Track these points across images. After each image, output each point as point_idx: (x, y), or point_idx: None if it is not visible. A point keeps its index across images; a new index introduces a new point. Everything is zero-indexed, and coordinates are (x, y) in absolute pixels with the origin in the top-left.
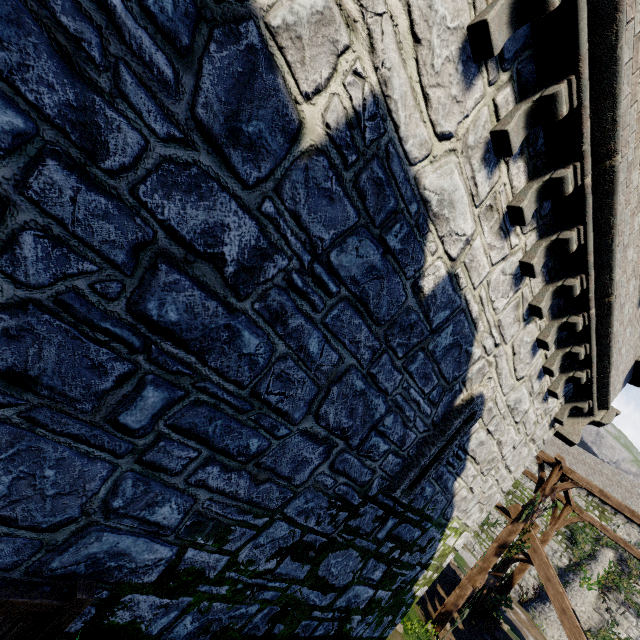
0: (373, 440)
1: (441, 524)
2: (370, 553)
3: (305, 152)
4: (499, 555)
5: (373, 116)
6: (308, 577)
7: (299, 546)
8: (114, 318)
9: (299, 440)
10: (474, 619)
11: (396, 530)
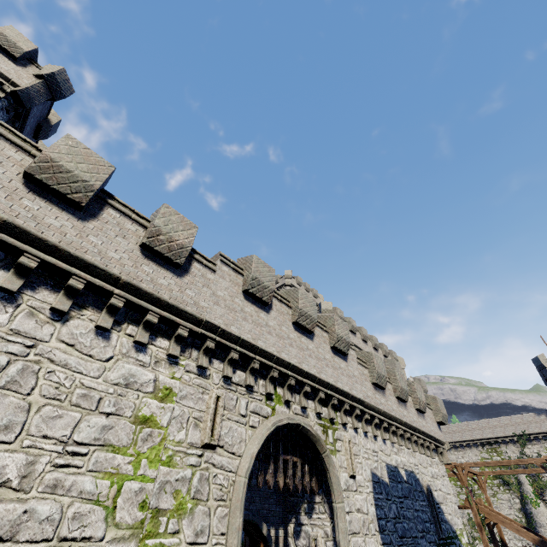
0: (426, 525)
1: (456, 536)
2: None
3: (389, 485)
4: (483, 532)
5: (387, 467)
6: None
7: None
8: (399, 541)
9: (421, 541)
10: None
11: None
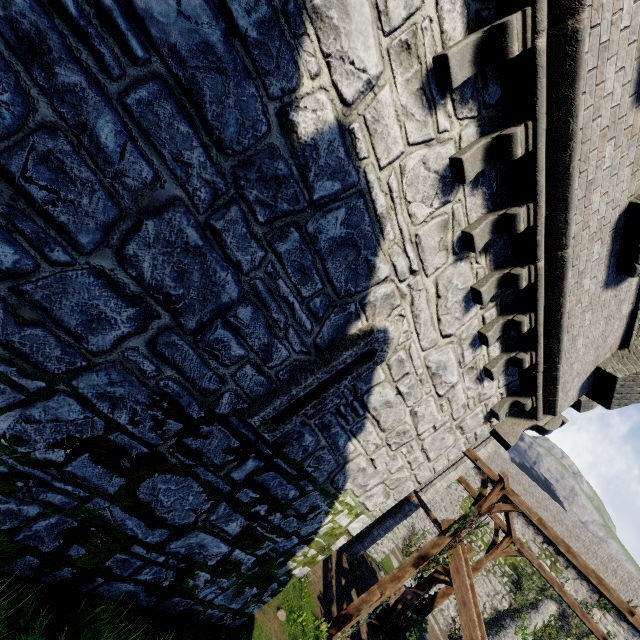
0: (220, 333)
1: (329, 493)
2: (221, 495)
3: None
4: (417, 566)
5: None
6: (122, 495)
7: (103, 445)
8: None
9: (91, 282)
10: (383, 634)
11: (261, 477)
